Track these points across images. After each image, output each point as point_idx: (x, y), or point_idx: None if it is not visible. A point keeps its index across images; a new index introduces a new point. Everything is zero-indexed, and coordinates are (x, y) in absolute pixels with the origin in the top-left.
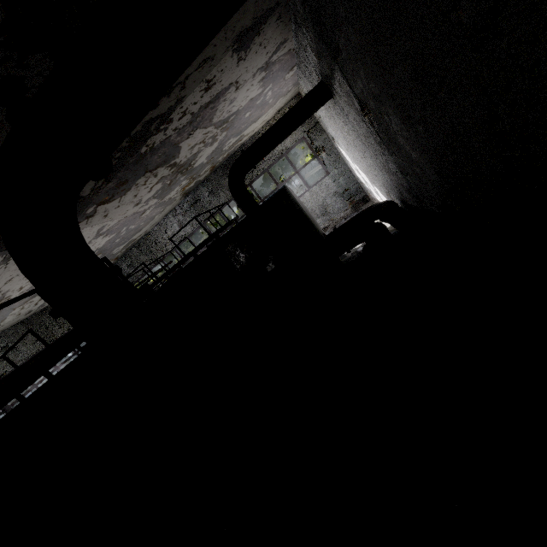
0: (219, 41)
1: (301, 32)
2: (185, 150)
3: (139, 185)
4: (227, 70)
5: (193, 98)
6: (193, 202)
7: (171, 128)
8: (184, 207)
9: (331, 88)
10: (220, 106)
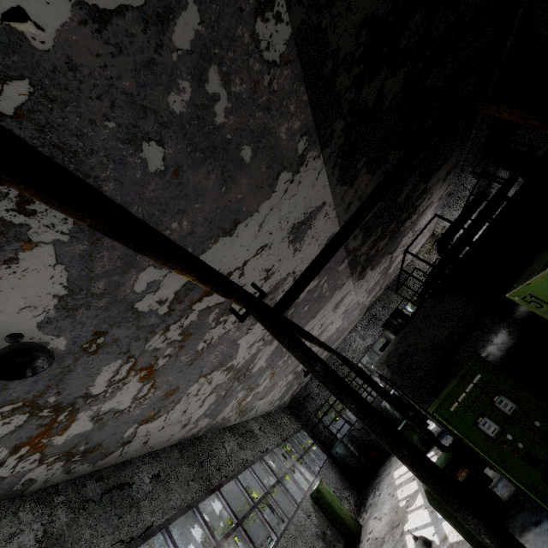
0: (444, 171)
1: (464, 174)
2: (399, 248)
3: (379, 266)
4: (436, 191)
5: (424, 202)
6: (370, 318)
7: (411, 220)
8: (363, 323)
9: (488, 190)
10: (422, 217)
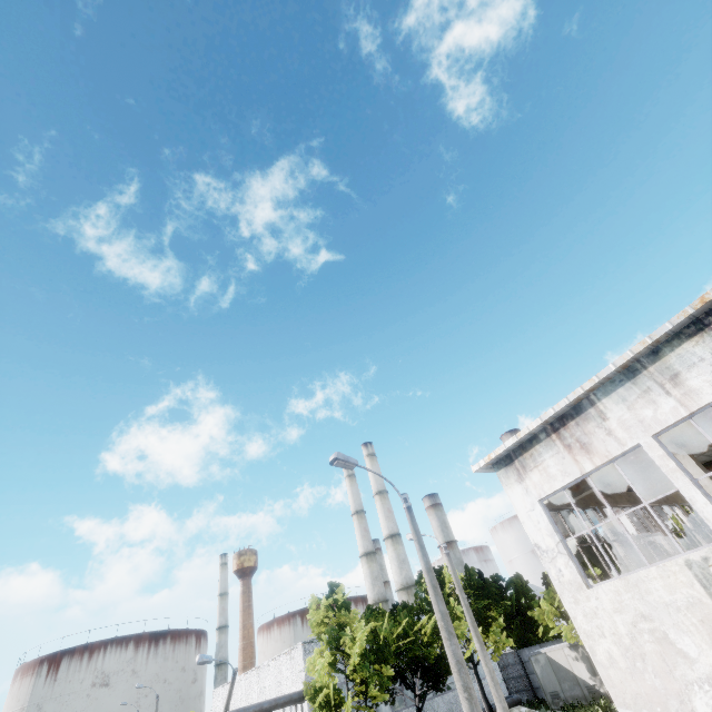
0: None
1: None
2: None
3: None
4: None
5: None
6: None
7: None
8: None
9: None
10: None
